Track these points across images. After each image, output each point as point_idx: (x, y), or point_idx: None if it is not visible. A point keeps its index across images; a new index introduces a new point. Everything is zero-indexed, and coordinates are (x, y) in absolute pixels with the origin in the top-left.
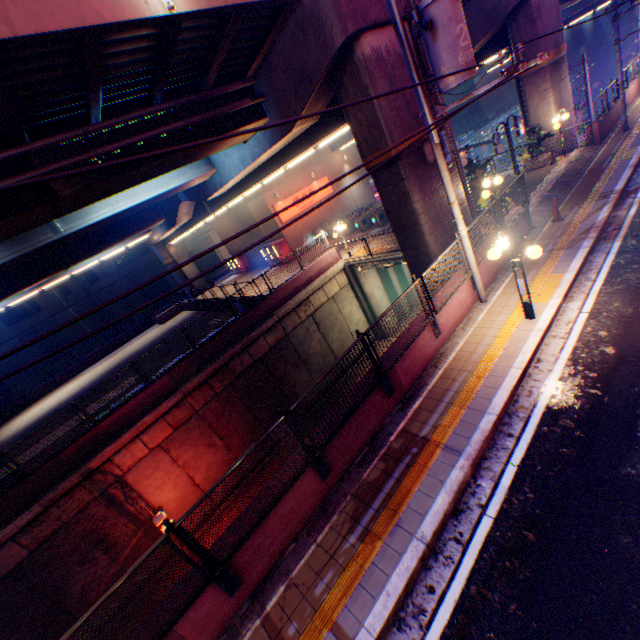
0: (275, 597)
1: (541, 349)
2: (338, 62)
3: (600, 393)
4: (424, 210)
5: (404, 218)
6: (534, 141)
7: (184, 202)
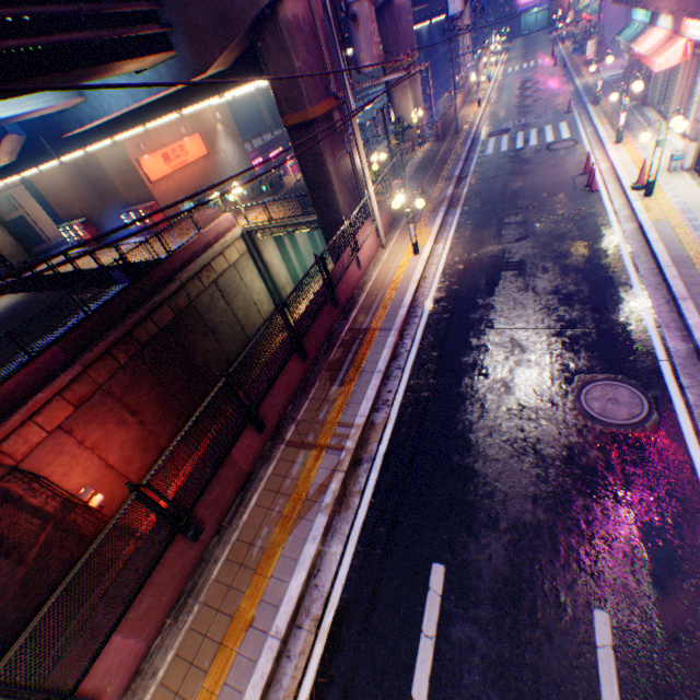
0: (291, 432)
1: (426, 272)
2: (262, 17)
3: (458, 288)
4: (336, 172)
5: (319, 178)
6: (401, 130)
7: (11, 136)
